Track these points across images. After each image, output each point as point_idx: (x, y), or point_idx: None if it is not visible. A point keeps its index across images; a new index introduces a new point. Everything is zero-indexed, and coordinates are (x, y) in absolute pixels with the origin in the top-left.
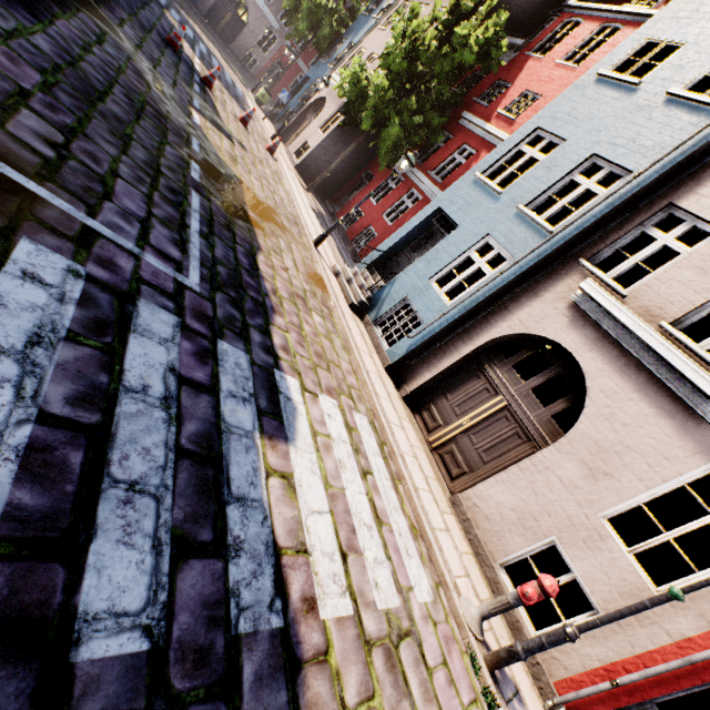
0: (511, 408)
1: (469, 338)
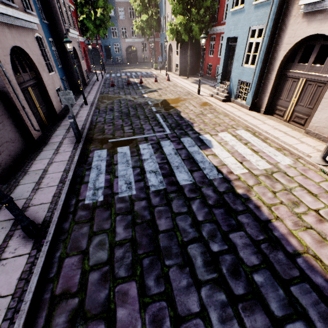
0: (309, 79)
1: (271, 71)
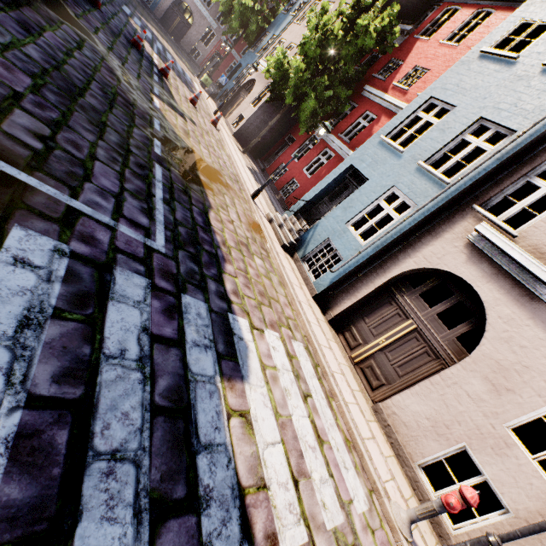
0: (420, 330)
1: (382, 272)
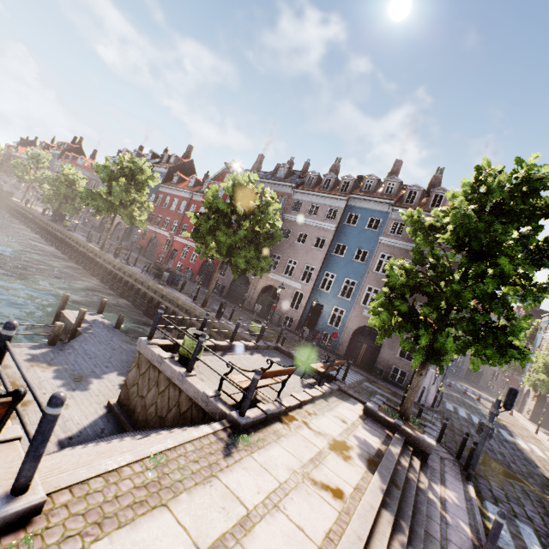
0: None
1: None
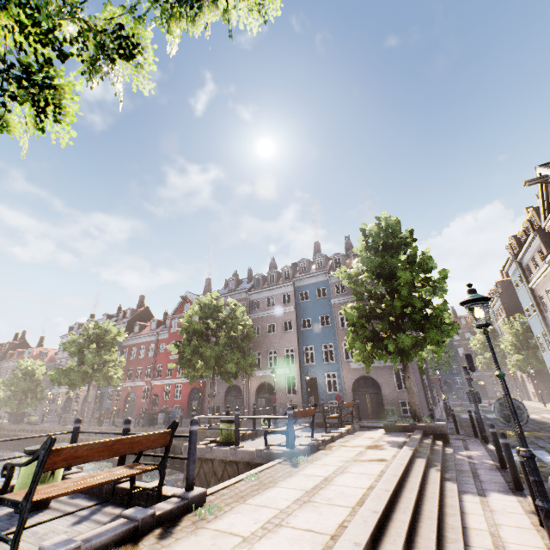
0: None
1: None
